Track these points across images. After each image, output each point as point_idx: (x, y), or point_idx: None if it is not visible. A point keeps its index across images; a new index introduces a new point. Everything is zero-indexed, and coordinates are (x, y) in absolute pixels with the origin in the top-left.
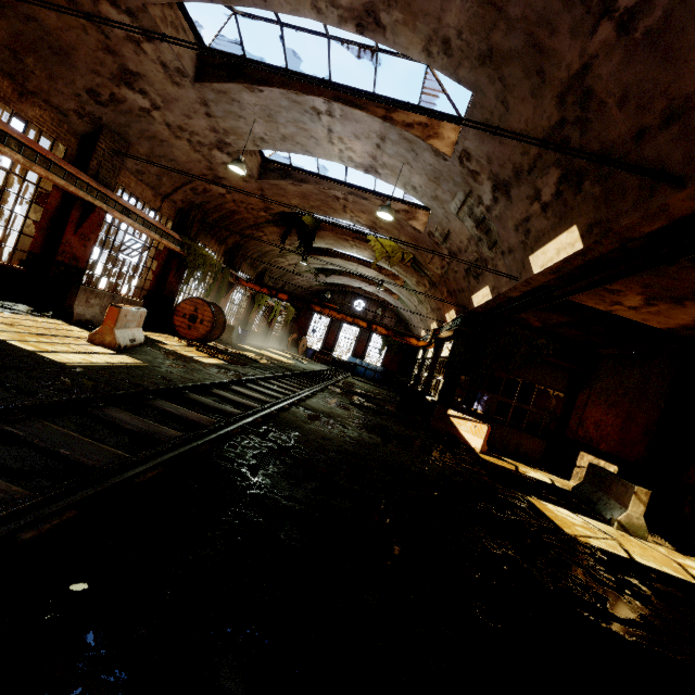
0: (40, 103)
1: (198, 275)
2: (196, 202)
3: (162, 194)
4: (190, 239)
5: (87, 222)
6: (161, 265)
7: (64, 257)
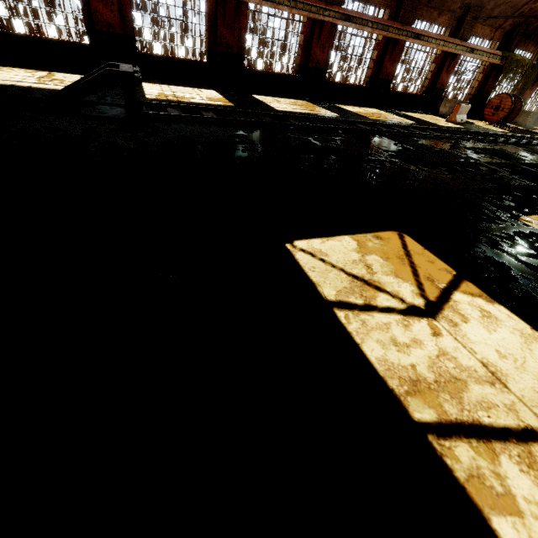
0: (445, 13)
1: (508, 77)
2: (520, 21)
3: (496, 27)
4: (509, 51)
5: (452, 64)
6: (484, 76)
7: (438, 86)
